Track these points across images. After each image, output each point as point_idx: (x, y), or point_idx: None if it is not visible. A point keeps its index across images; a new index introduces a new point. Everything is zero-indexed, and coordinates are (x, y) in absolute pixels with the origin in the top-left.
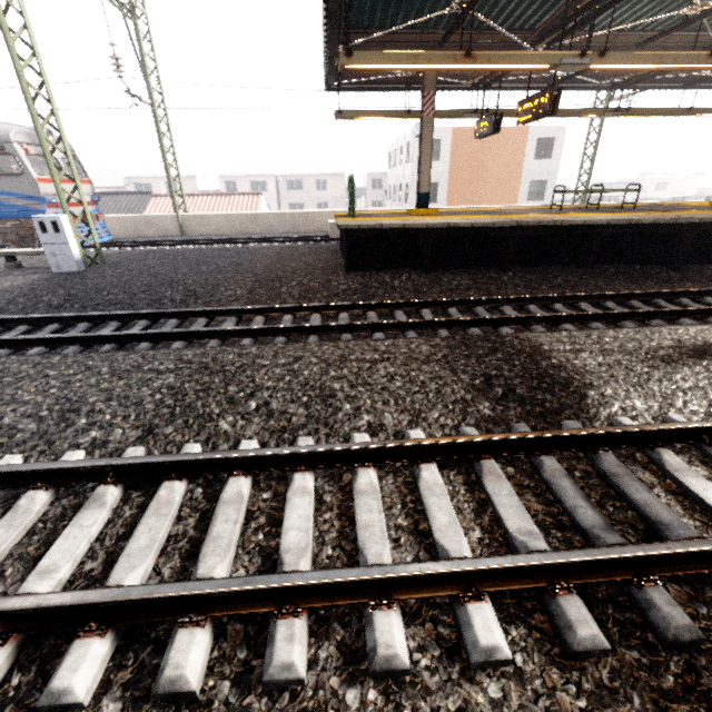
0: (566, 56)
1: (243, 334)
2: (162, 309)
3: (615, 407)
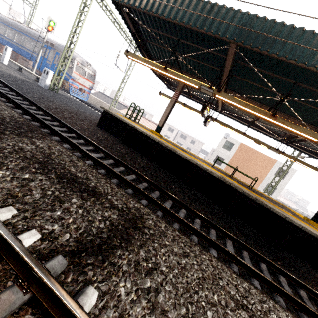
0: (203, 85)
1: (0, 93)
2: (24, 94)
3: None
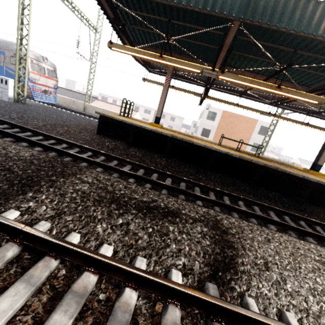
0: (206, 68)
1: None
2: None
3: (27, 206)
